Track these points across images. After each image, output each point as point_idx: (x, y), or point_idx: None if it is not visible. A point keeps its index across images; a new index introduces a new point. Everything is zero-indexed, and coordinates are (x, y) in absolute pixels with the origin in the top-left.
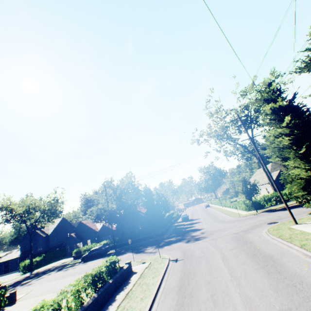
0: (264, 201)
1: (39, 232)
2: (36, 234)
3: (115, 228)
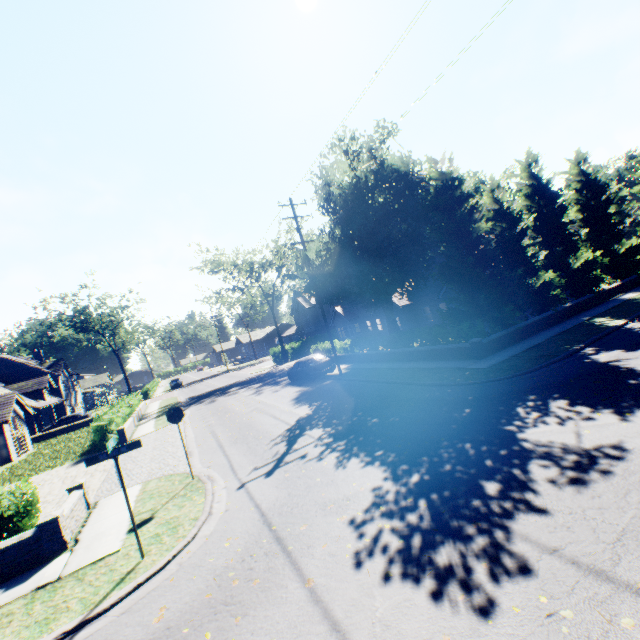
0: None
1: (300, 300)
2: (300, 305)
3: (405, 303)
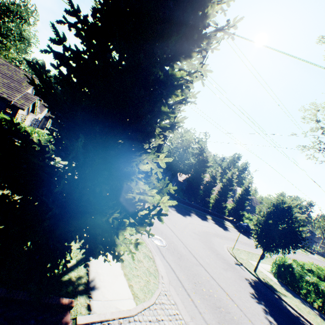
0: (314, 291)
1: None
2: None
3: (181, 180)
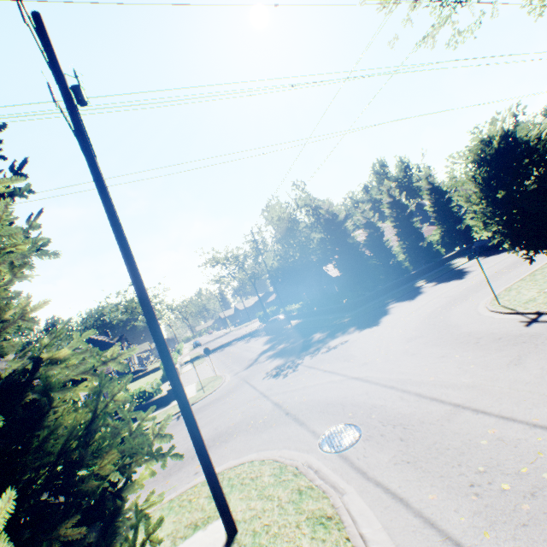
0: None
1: None
2: None
3: (337, 274)
